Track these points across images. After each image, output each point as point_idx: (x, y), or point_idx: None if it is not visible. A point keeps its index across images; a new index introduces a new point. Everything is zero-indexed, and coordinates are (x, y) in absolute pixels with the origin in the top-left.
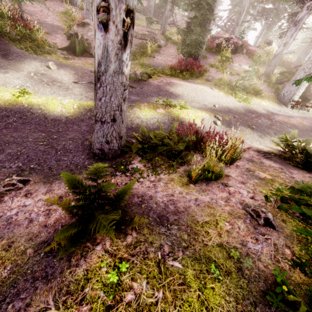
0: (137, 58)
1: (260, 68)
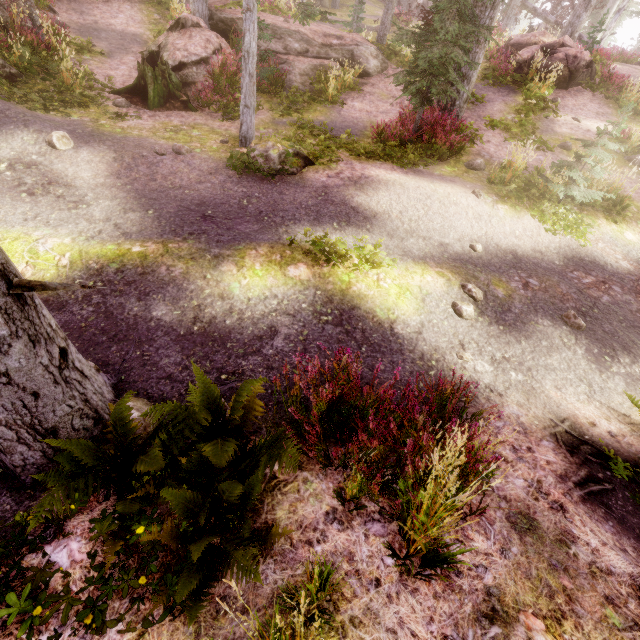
0: (298, 107)
1: (635, 126)
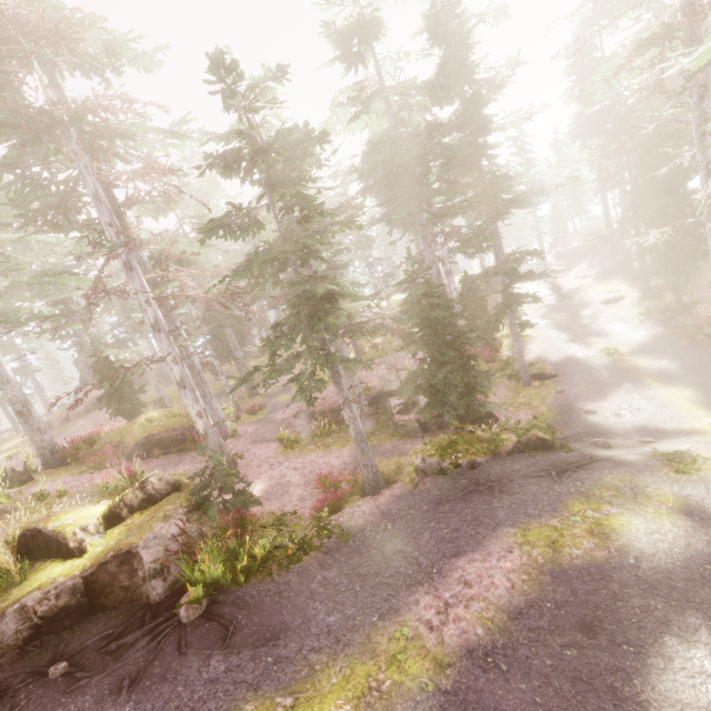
0: None
1: None
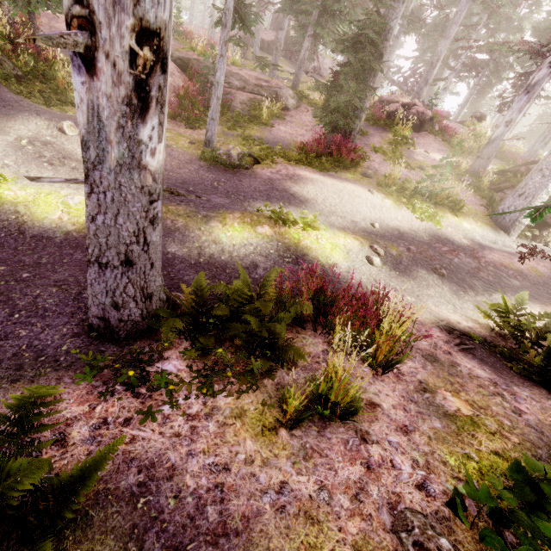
0: (241, 125)
1: (462, 159)
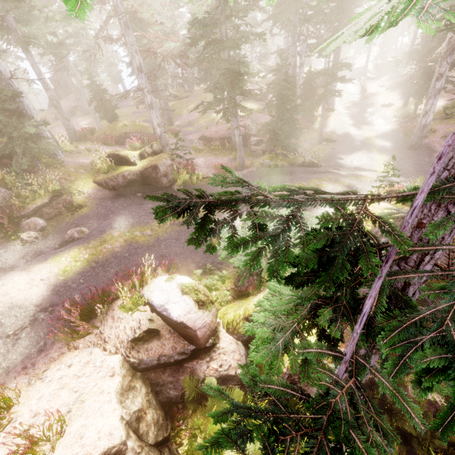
0: None
1: None
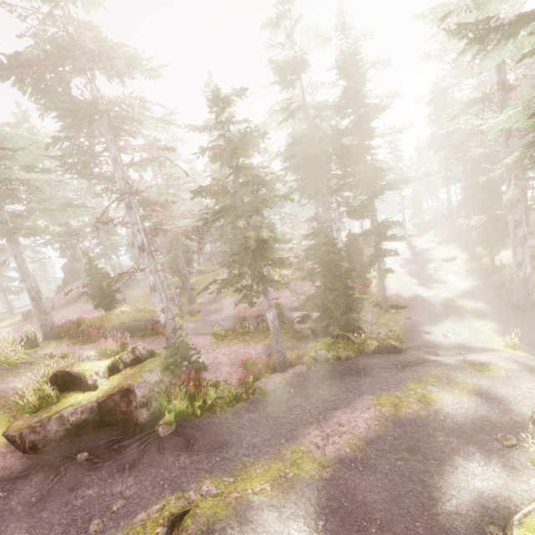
0: None
1: None
